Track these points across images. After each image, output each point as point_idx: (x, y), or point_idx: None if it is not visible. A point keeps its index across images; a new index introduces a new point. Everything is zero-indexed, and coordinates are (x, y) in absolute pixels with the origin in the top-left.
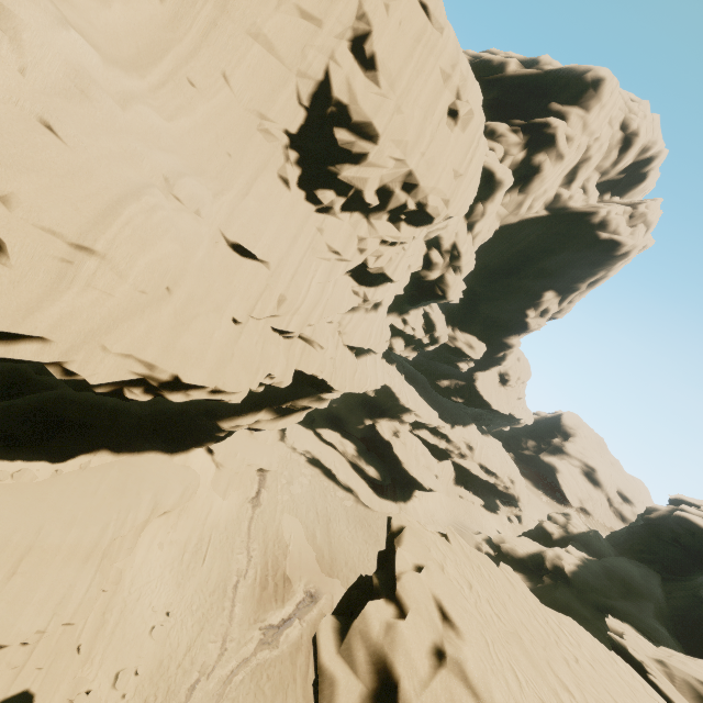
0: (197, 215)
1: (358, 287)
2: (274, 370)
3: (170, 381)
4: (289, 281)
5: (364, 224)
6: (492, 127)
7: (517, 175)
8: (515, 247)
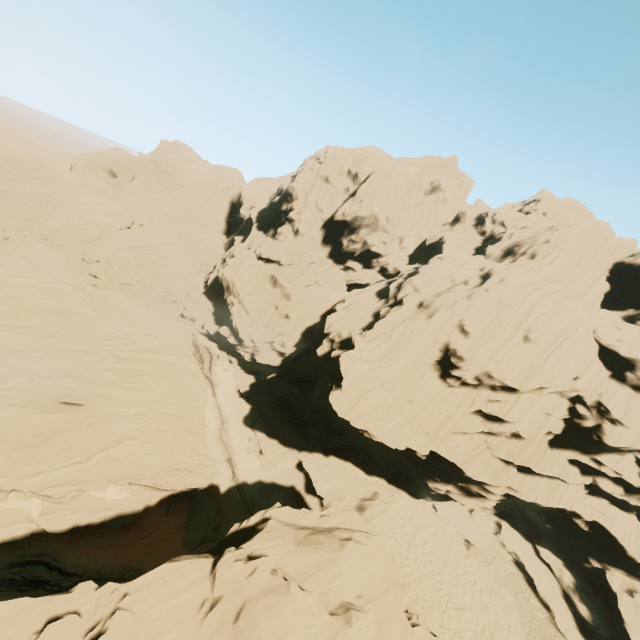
0: (392, 391)
1: (485, 421)
2: (413, 444)
3: (372, 433)
4: (429, 413)
5: (474, 391)
6: None
7: None
8: None
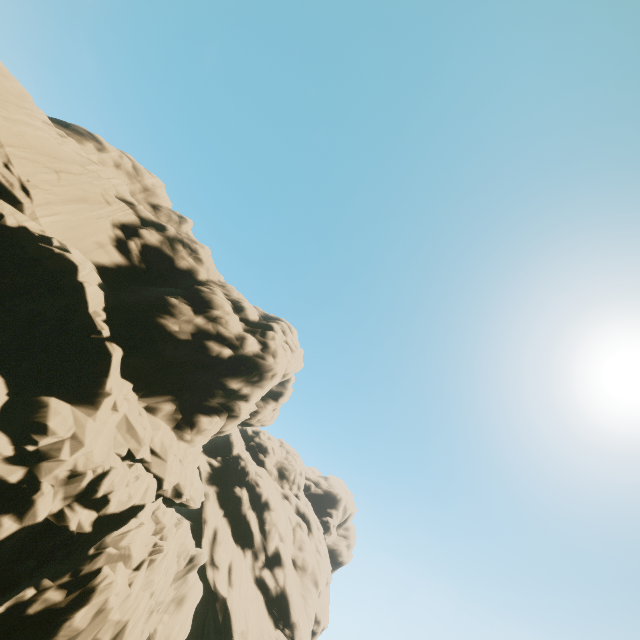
0: None
1: None
2: None
3: None
4: None
5: None
6: None
7: None
8: None
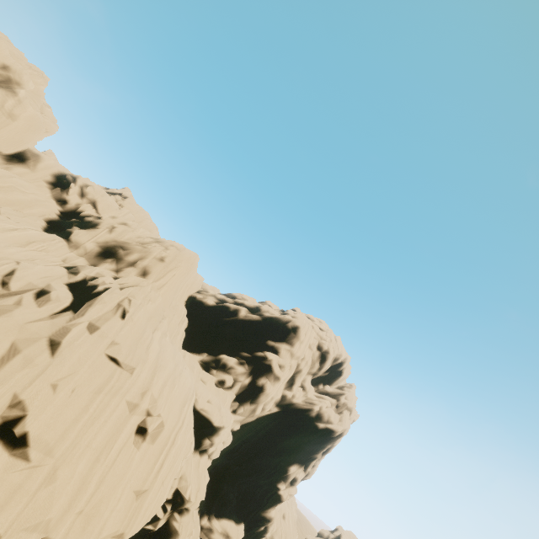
0: None
1: None
2: None
3: None
4: None
5: None
6: (224, 362)
7: (247, 392)
8: (259, 433)
